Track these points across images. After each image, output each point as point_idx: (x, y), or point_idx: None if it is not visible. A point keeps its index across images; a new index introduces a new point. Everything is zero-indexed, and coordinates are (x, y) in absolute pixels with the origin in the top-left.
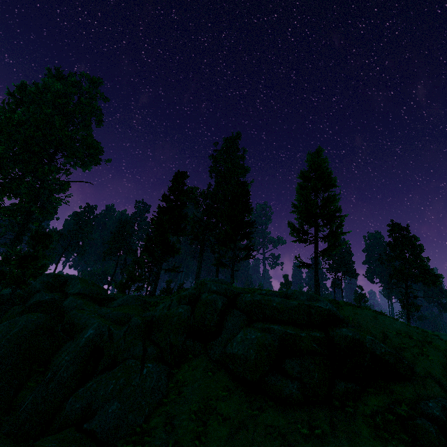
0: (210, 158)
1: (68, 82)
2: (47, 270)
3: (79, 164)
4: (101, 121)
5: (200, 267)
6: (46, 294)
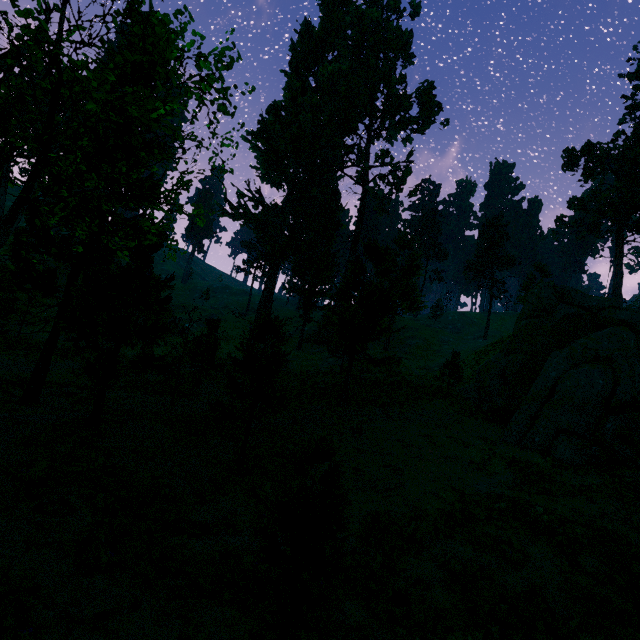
0: (630, 81)
1: (365, 1)
2: (411, 281)
3: (395, 137)
4: (412, 56)
5: (621, 273)
6: (567, 307)
